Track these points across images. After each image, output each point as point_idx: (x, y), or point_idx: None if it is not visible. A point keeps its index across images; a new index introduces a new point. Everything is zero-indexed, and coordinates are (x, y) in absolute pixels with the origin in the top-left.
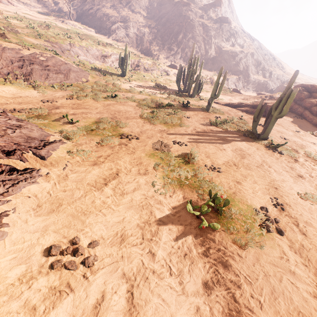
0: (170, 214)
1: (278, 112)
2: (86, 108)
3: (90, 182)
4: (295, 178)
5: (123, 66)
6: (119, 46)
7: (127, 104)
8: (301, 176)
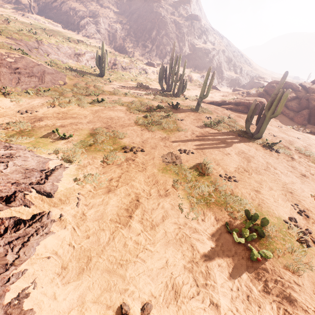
0: (212, 245)
1: (272, 112)
2: (74, 117)
3: (112, 217)
4: (301, 178)
5: (101, 65)
6: (91, 43)
7: (116, 109)
8: (304, 175)
